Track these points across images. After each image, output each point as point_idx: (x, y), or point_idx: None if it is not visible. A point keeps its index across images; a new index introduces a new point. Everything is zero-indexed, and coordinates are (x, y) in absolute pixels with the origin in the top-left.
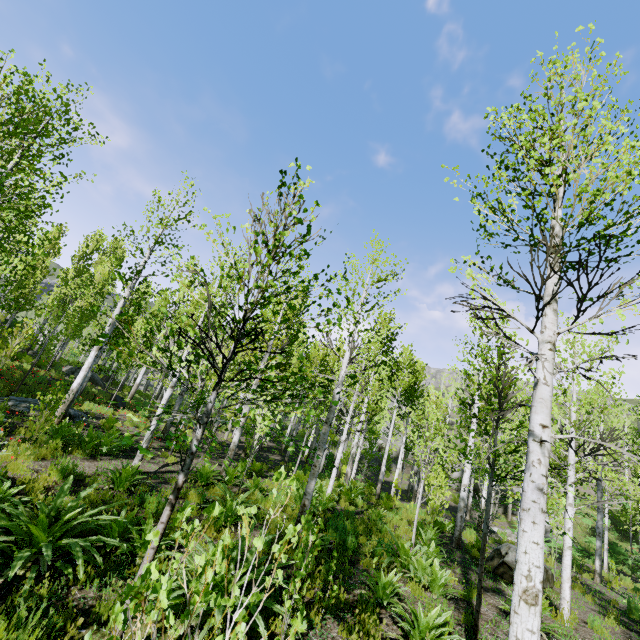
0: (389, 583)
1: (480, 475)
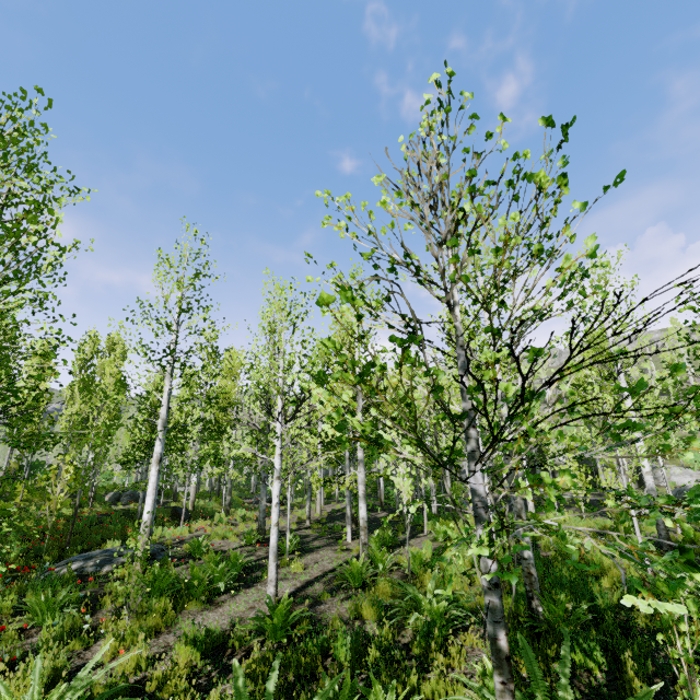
0: None
1: None
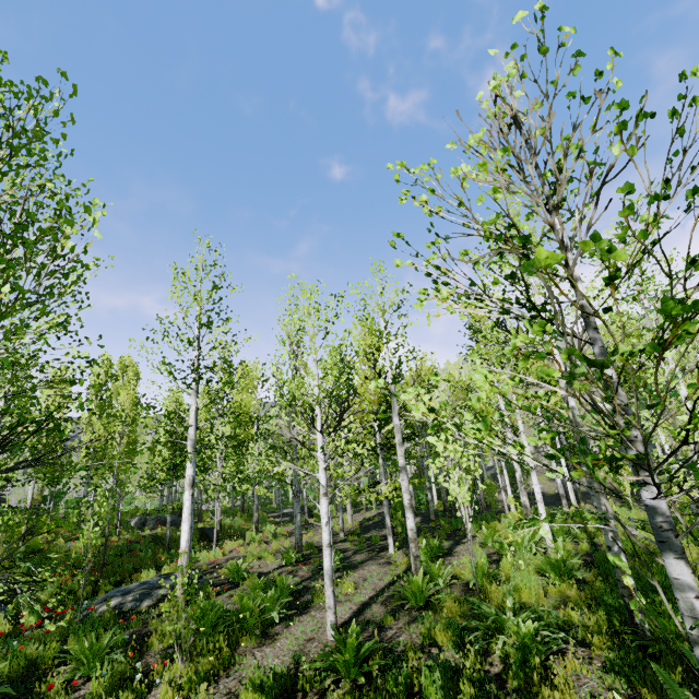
0: None
1: None
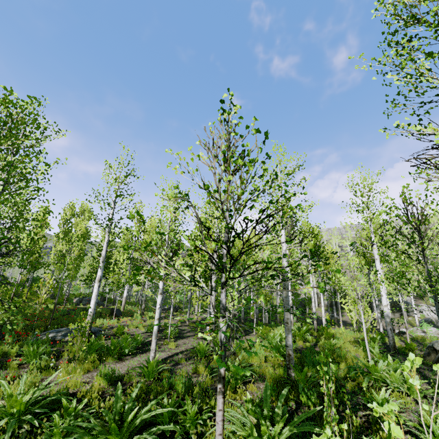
0: (384, 400)
1: (423, 296)
